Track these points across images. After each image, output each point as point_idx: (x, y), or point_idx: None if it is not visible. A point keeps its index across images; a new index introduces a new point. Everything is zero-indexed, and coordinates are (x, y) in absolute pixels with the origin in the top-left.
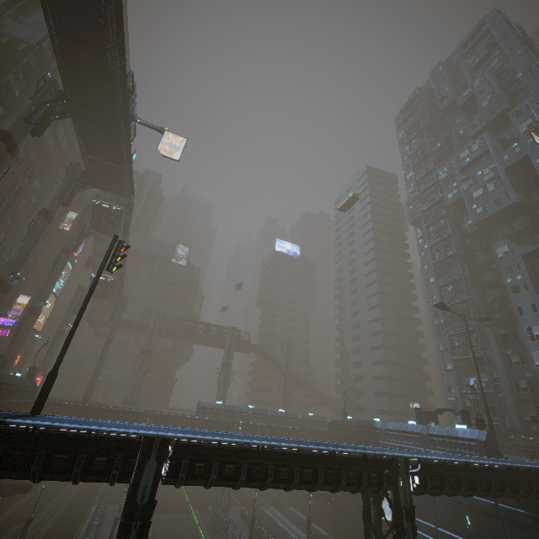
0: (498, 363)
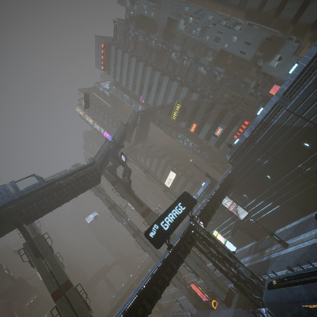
0: None
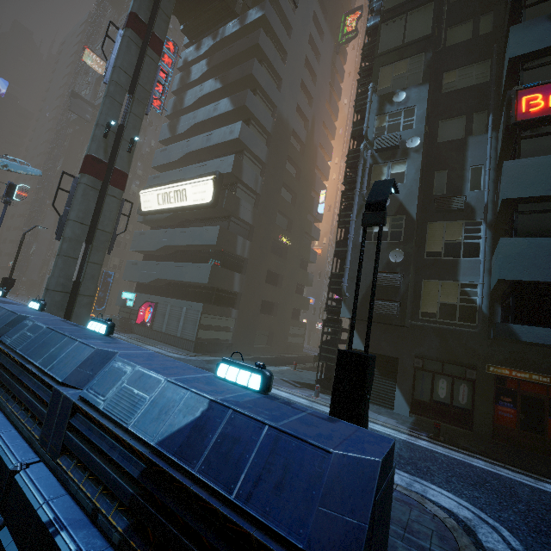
0: (45, 237)
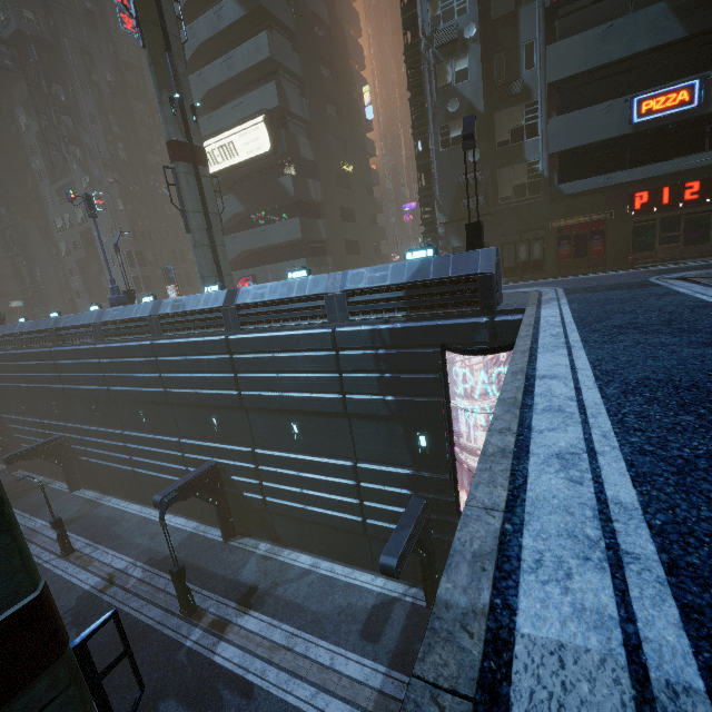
0: (43, 257)
